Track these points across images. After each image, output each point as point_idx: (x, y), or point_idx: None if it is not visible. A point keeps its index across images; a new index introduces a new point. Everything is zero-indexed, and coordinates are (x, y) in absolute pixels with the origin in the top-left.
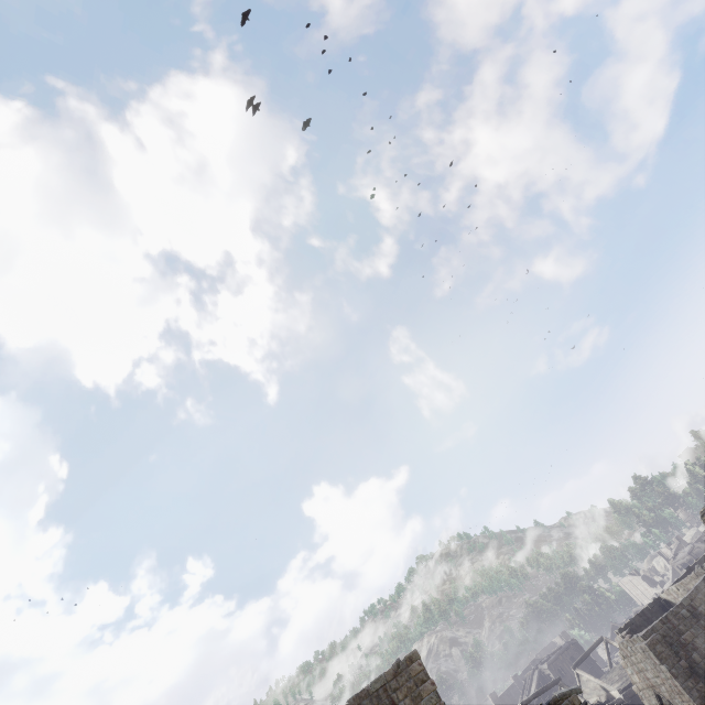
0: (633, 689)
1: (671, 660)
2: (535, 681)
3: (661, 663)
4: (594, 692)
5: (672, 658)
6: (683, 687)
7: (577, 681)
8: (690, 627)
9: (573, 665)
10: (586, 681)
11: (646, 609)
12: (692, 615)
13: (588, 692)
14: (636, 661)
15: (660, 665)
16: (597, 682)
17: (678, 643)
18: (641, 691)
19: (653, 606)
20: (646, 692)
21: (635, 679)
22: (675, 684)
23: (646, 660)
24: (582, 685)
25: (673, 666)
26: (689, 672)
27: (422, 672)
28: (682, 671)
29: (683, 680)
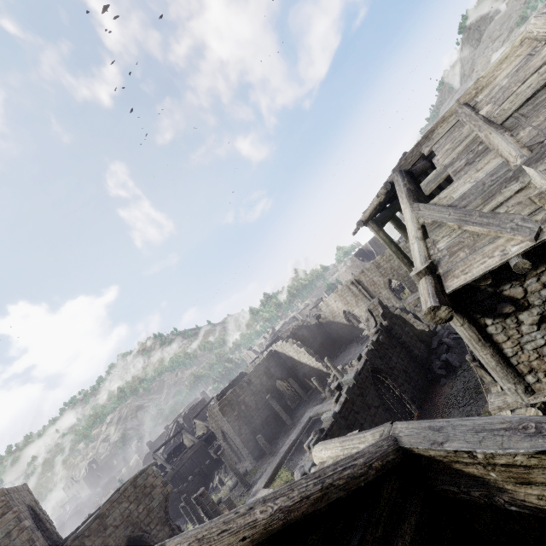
0: (213, 430)
1: (230, 413)
2: (174, 429)
3: (224, 417)
4: (202, 429)
5: (231, 412)
6: (232, 427)
7: (194, 426)
8: (245, 392)
9: (193, 418)
10: (199, 424)
11: (234, 380)
12: (248, 384)
13: (199, 430)
14: (215, 417)
15: (223, 418)
16: (204, 424)
17: (236, 403)
18: (216, 430)
19: (239, 377)
20: (218, 430)
21: (213, 425)
22: (229, 426)
23: (218, 416)
24: (196, 427)
25: (230, 417)
26: (237, 417)
27: (4, 507)
28: (234, 418)
29: (233, 422)
